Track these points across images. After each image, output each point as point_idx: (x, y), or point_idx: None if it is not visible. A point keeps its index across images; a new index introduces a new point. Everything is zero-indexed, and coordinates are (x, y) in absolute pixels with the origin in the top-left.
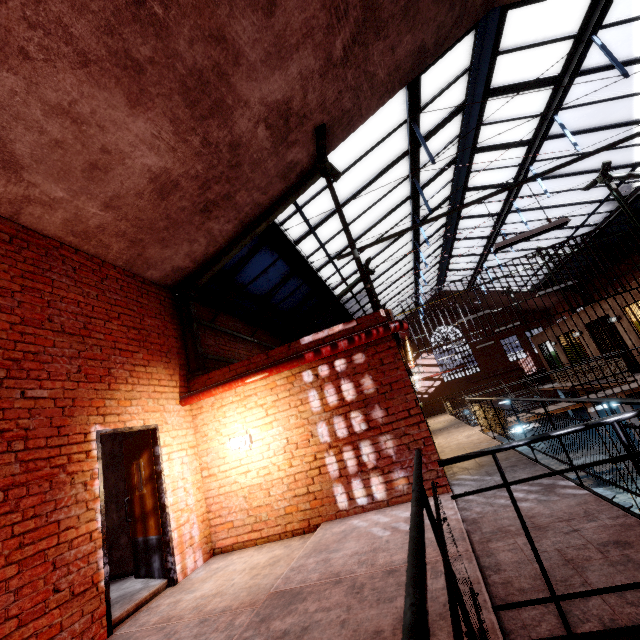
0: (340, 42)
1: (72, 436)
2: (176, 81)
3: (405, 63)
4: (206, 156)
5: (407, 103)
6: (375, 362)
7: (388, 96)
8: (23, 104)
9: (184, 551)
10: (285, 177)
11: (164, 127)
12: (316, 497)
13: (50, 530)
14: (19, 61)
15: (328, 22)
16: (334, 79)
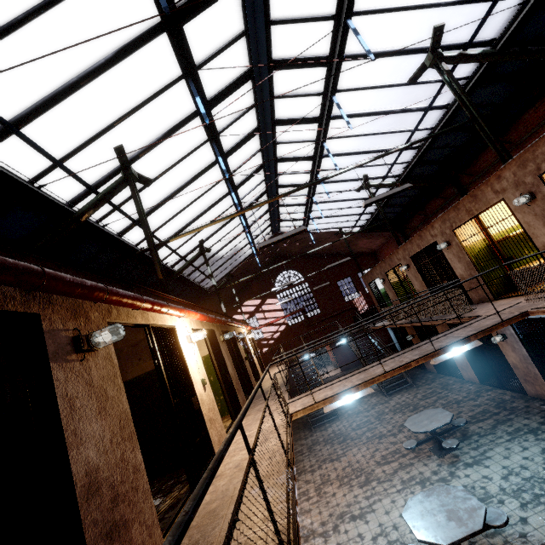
0: None
1: None
2: None
3: None
4: None
5: None
6: None
7: None
8: None
9: None
10: None
11: None
12: None
13: None
14: None
15: None
16: None
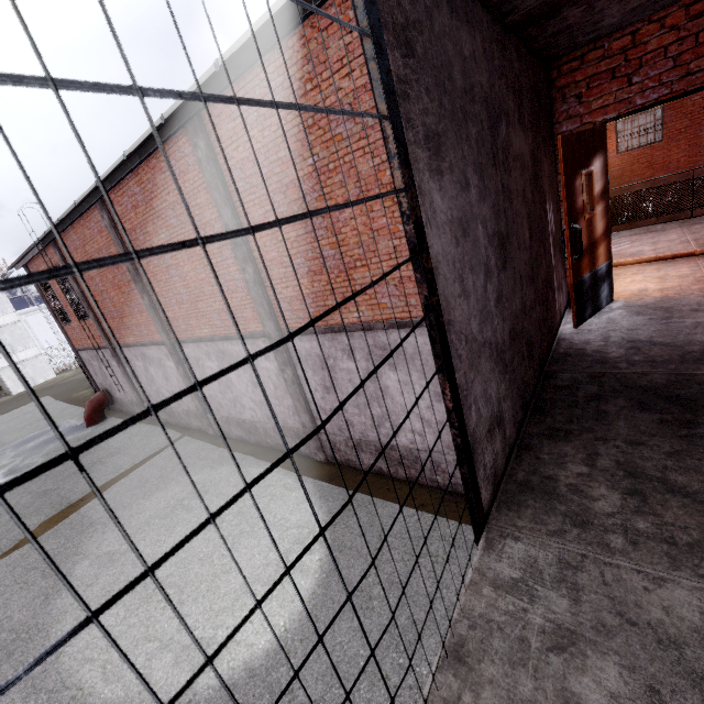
0: None
1: None
2: None
3: None
4: None
5: None
6: None
7: None
8: None
9: None
10: None
11: None
12: None
13: None
14: None
15: None
16: None
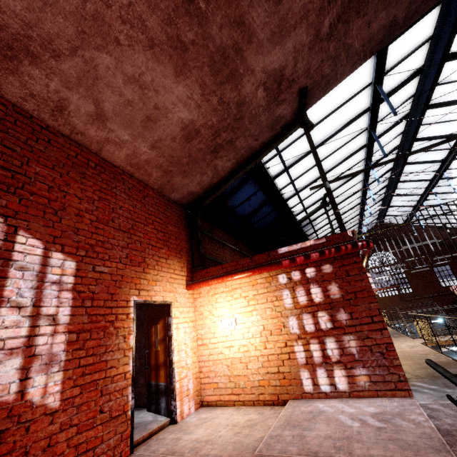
0: (328, 21)
1: (119, 301)
2: (207, 57)
3: (377, 35)
4: (220, 111)
5: (374, 68)
6: (341, 273)
7: (359, 63)
8: (112, 76)
9: (182, 399)
10: (272, 128)
11: (195, 90)
12: (285, 377)
13: (101, 366)
14: (113, 47)
15: (320, 5)
16: (319, 51)
